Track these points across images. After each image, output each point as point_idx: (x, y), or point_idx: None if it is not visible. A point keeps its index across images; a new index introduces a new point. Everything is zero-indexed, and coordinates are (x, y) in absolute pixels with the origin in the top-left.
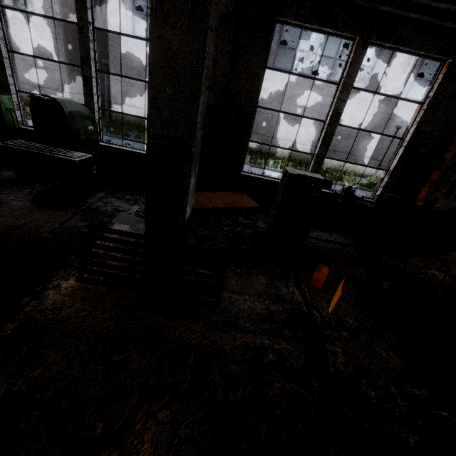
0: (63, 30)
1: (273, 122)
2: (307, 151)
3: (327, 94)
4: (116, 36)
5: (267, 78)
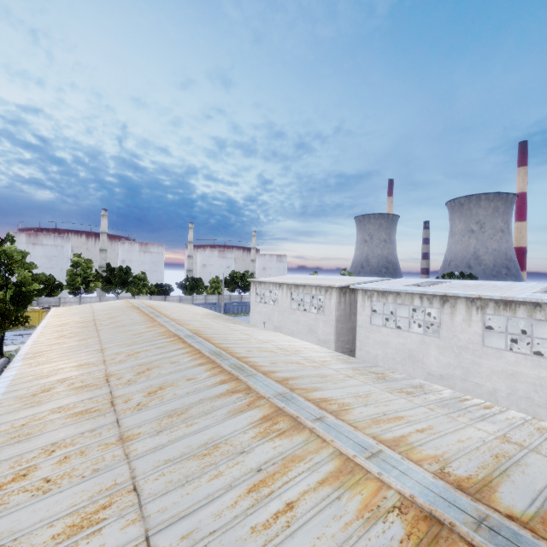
0: (335, 322)
1: (497, 396)
2: None
3: None
4: (361, 325)
5: (479, 354)
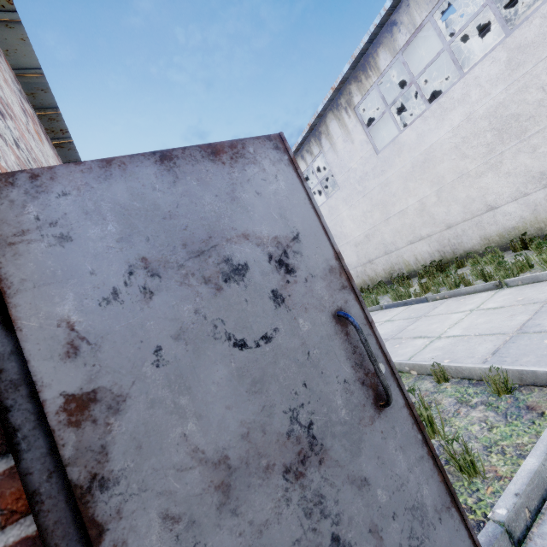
0: None
1: (428, 208)
2: (543, 203)
3: (481, 92)
4: None
5: (380, 170)
